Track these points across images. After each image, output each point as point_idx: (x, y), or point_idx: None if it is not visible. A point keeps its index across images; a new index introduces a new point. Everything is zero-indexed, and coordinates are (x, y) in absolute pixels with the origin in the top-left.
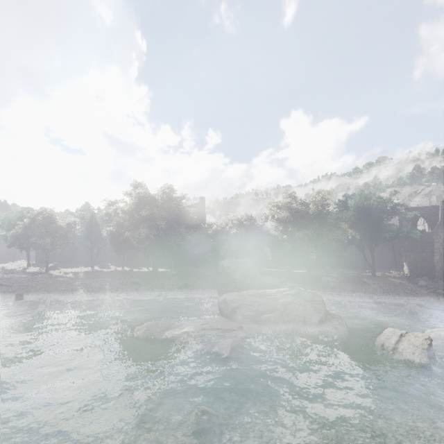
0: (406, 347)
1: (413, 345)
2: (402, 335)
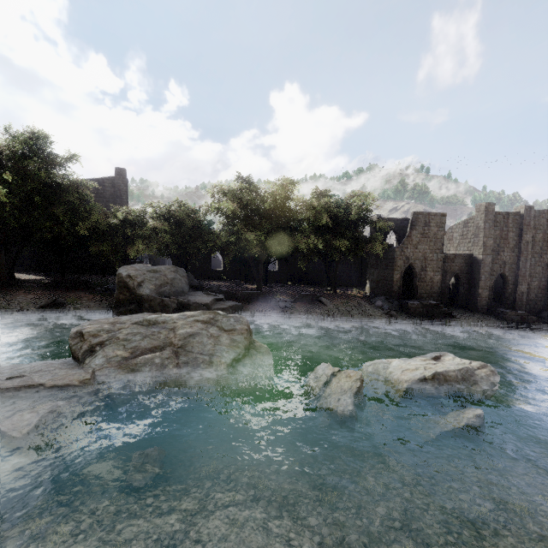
0: (333, 392)
1: (341, 388)
2: (333, 374)
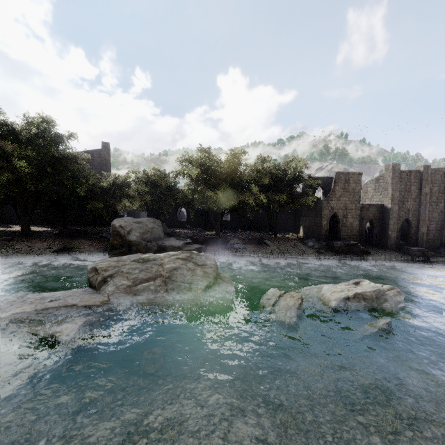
0: (281, 308)
1: (287, 305)
2: (280, 295)
